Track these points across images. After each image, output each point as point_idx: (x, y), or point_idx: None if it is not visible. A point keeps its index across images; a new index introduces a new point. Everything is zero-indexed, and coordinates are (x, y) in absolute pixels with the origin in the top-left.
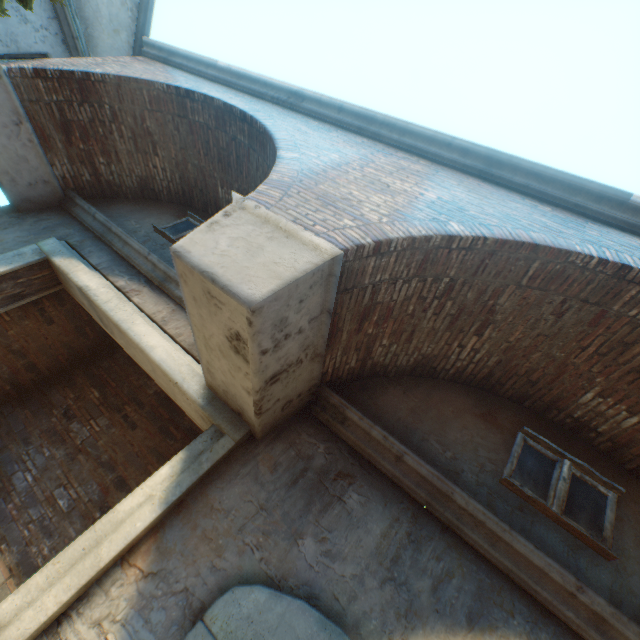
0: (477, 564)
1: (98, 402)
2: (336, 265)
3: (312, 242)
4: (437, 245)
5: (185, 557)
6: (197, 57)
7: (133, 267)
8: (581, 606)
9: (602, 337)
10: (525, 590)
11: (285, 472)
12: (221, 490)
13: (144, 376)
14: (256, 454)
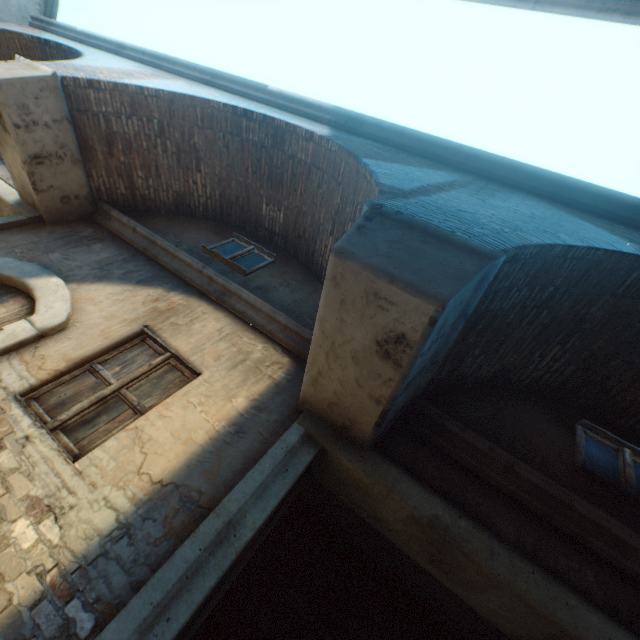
0: (161, 270)
1: None
2: (57, 81)
3: (46, 71)
4: (136, 92)
5: None
6: (65, 26)
7: None
8: (205, 278)
9: (250, 159)
10: (183, 279)
11: (59, 235)
12: (10, 236)
13: None
14: (43, 228)
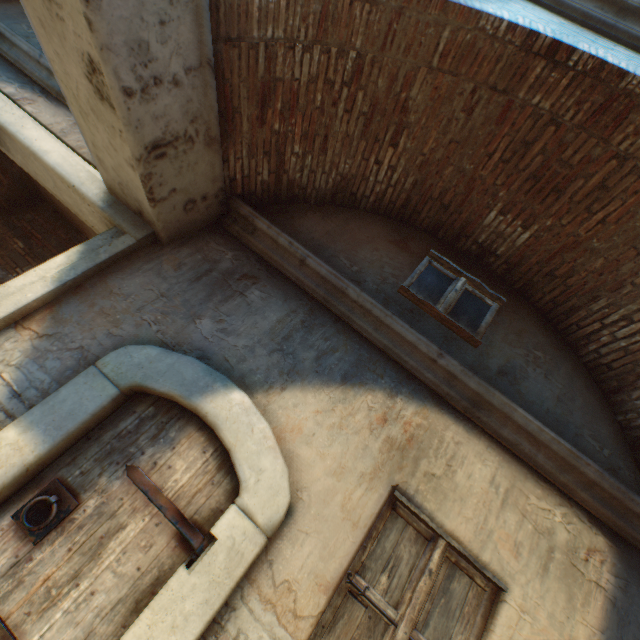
0: (361, 345)
1: (23, 253)
2: None
3: None
4: None
5: (82, 326)
6: None
7: (25, 75)
8: (439, 370)
9: (507, 138)
10: (398, 363)
11: (190, 271)
12: (122, 280)
13: (73, 231)
14: (161, 255)
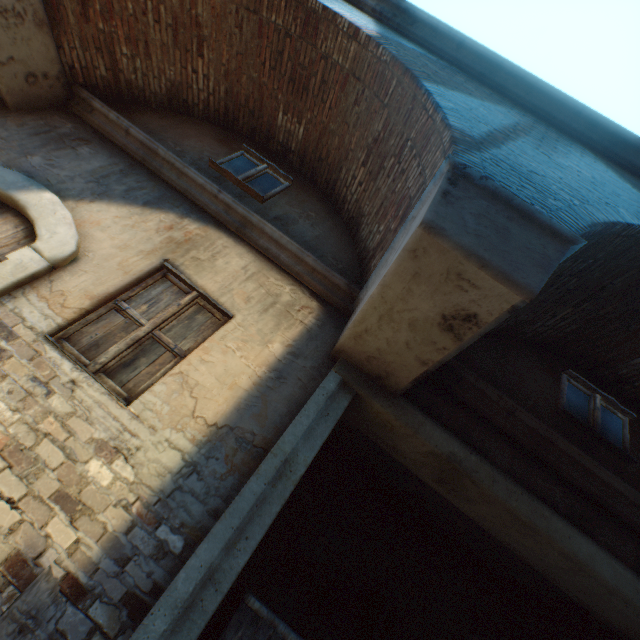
0: (167, 189)
1: None
2: None
3: None
4: None
5: None
6: None
7: None
8: (221, 204)
9: (269, 50)
10: (194, 203)
11: (31, 129)
12: None
13: None
14: (8, 117)
